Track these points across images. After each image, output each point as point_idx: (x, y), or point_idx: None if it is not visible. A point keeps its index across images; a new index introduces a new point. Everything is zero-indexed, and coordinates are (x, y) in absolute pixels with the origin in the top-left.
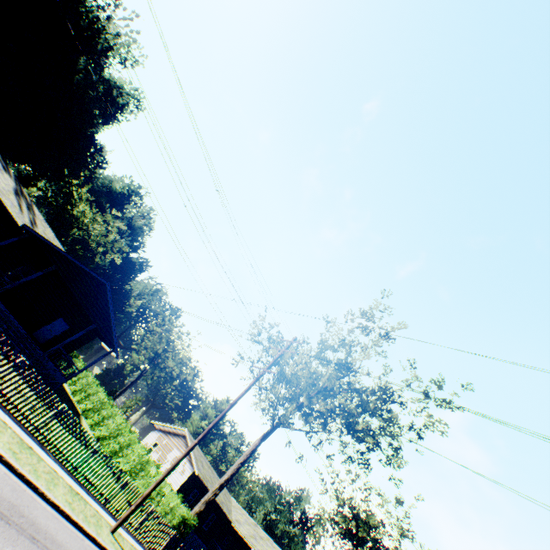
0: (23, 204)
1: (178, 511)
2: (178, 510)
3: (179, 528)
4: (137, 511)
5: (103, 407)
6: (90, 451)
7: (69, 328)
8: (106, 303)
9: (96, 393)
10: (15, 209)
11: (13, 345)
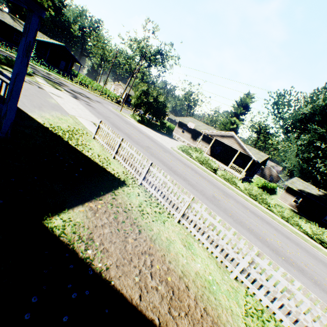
0: (19, 24)
1: (114, 96)
2: (114, 95)
3: (116, 98)
4: (105, 96)
5: (91, 82)
6: (89, 87)
7: (66, 63)
8: (69, 52)
9: (87, 79)
10: (22, 30)
11: (60, 73)
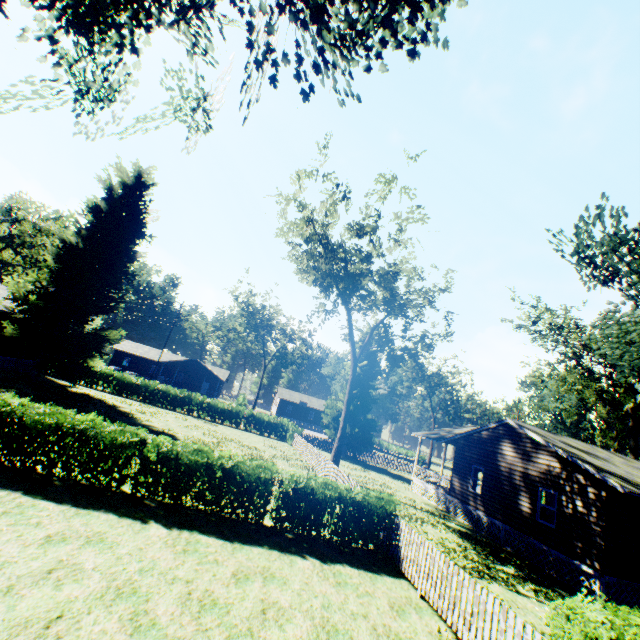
0: None
1: None
2: None
3: None
4: None
5: None
6: None
7: None
8: None
9: None
10: None
11: None
